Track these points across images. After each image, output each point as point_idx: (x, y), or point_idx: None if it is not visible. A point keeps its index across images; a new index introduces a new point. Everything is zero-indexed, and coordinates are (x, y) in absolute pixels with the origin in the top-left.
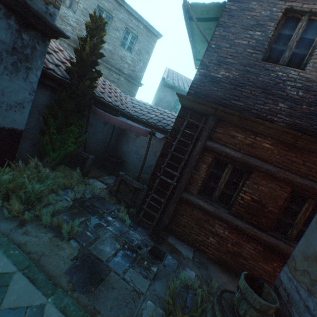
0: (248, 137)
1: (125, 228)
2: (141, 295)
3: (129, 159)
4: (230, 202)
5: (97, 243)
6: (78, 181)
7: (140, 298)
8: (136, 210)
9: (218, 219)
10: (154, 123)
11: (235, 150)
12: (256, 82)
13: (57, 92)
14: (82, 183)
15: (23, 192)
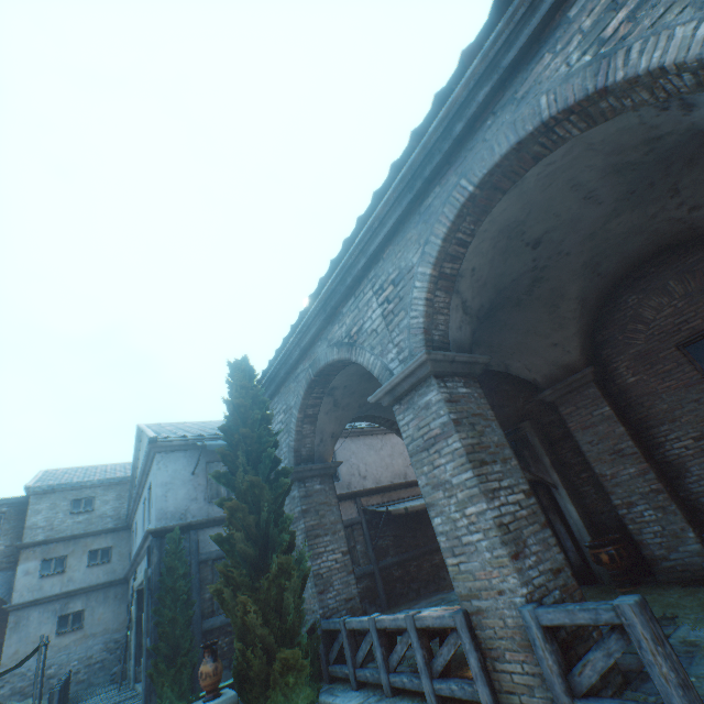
0: None
1: None
2: None
3: None
4: None
5: None
6: None
7: None
8: None
9: None
10: None
11: None
12: None
13: None
14: None
15: None
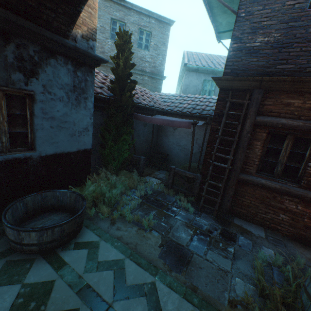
0: (308, 101)
1: (191, 216)
2: (228, 273)
3: (172, 152)
4: (297, 175)
5: (173, 231)
6: (137, 180)
7: (228, 276)
8: (194, 198)
9: (286, 194)
10: (189, 112)
11: (293, 119)
12: (306, 35)
13: (106, 110)
14: (141, 182)
15: (106, 197)
